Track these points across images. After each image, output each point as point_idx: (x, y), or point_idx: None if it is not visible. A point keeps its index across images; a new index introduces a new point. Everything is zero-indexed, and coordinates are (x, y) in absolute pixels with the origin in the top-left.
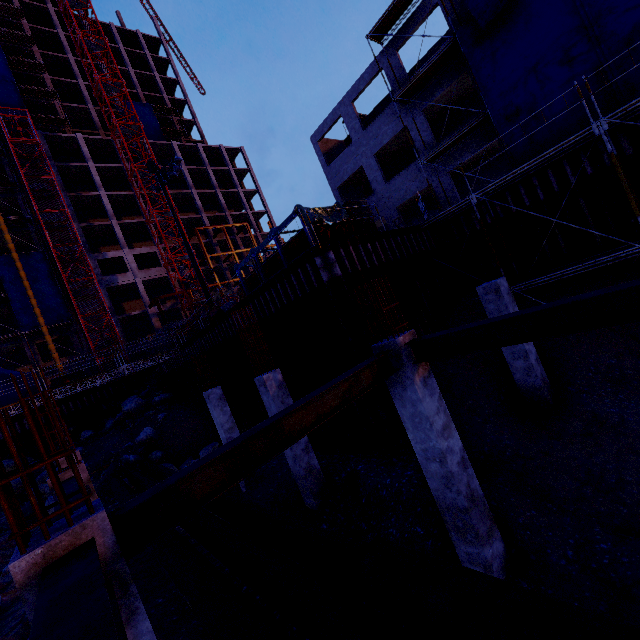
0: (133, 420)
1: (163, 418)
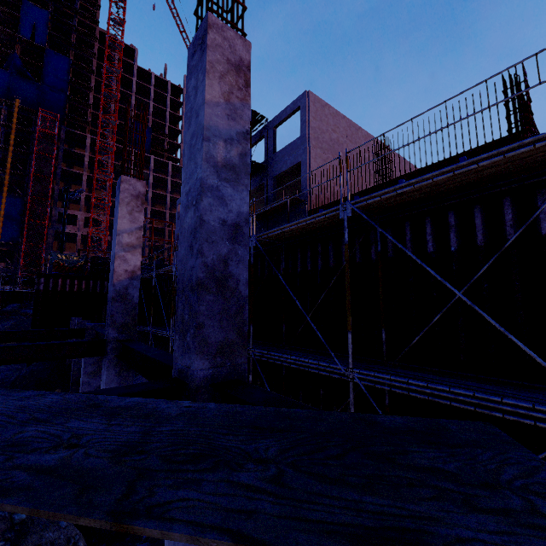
0: (3, 317)
1: (13, 323)
